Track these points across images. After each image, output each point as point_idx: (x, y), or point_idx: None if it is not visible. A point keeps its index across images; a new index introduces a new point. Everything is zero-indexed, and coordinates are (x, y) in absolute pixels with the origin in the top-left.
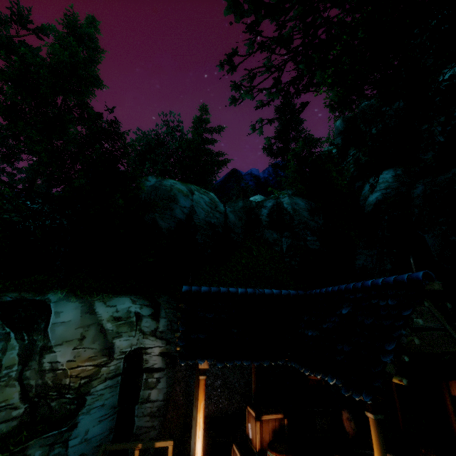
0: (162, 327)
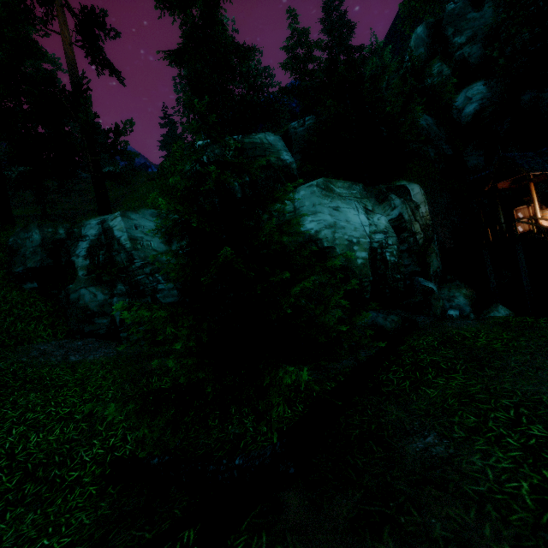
0: None
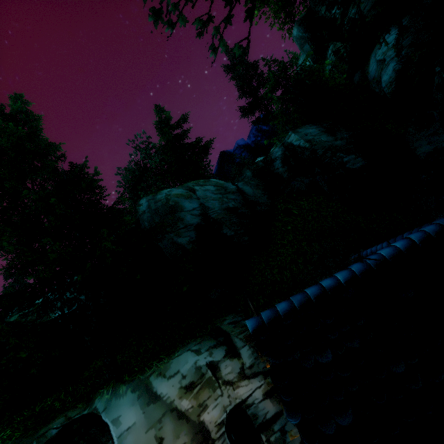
0: (247, 360)
